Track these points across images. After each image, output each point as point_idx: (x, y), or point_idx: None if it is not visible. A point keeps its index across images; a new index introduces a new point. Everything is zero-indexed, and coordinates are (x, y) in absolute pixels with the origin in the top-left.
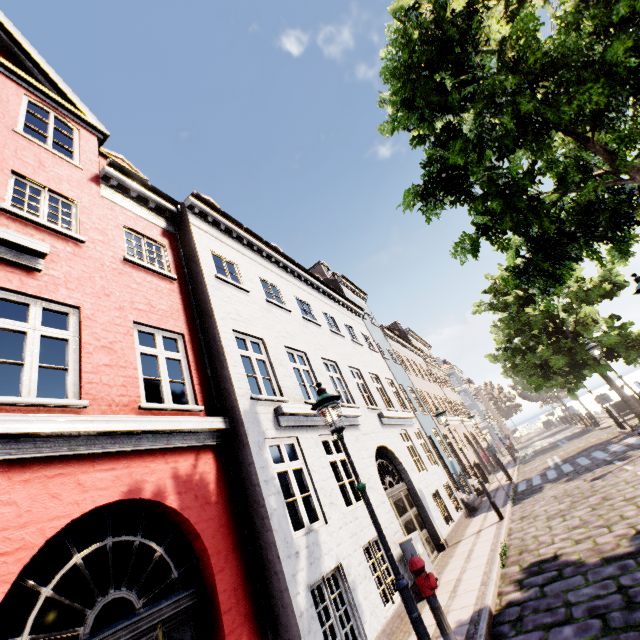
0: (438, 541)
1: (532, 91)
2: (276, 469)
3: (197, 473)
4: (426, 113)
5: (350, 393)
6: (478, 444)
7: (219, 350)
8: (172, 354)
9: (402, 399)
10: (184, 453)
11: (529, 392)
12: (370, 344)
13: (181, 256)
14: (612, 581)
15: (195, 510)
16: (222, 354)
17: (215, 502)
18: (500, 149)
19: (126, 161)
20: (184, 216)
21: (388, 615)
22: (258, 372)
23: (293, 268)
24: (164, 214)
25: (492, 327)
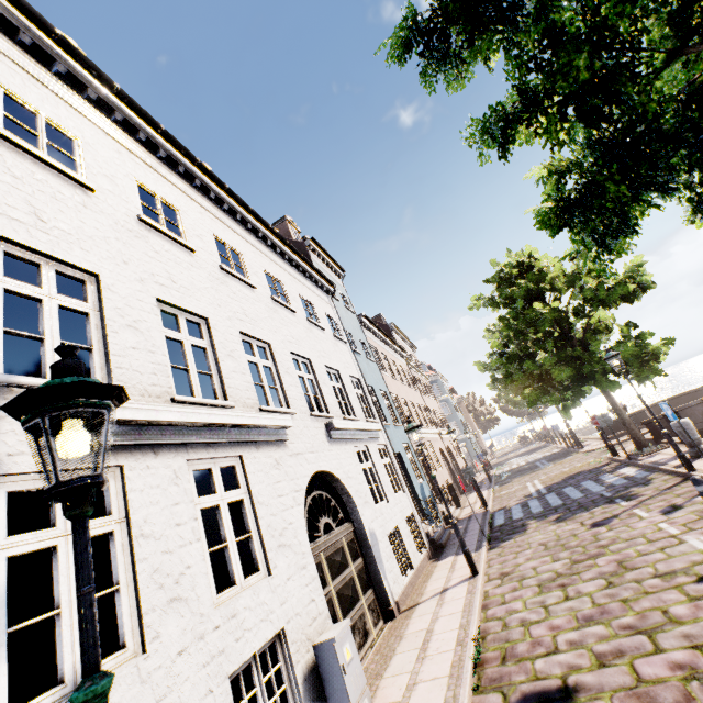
0: (387, 606)
1: None
2: (10, 549)
3: None
4: None
5: (284, 391)
6: (454, 460)
7: None
8: None
9: (369, 405)
10: None
11: (512, 406)
12: (337, 331)
13: None
14: None
15: None
16: None
17: None
18: None
19: None
20: None
21: None
22: (53, 331)
23: (221, 195)
24: None
25: (486, 331)
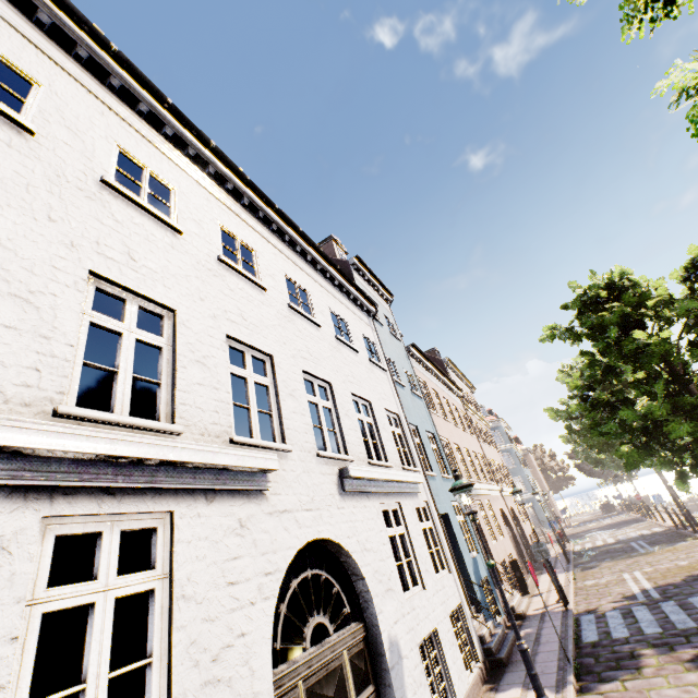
0: None
1: None
2: None
3: None
4: None
5: (281, 419)
6: (518, 525)
7: None
8: None
9: (409, 448)
10: None
11: (592, 465)
12: (376, 356)
13: None
14: None
15: None
16: None
17: None
18: None
19: None
20: None
21: None
22: None
23: (240, 187)
24: None
25: (560, 373)
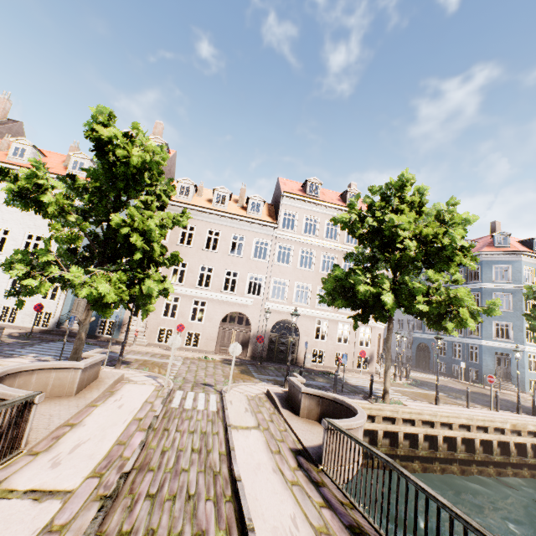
0: None
1: None
2: None
3: None
4: None
5: None
6: (299, 336)
7: None
8: None
9: None
10: None
11: None
12: None
13: None
14: None
15: None
16: None
17: None
18: None
19: None
20: None
21: None
22: None
23: None
24: None
25: None
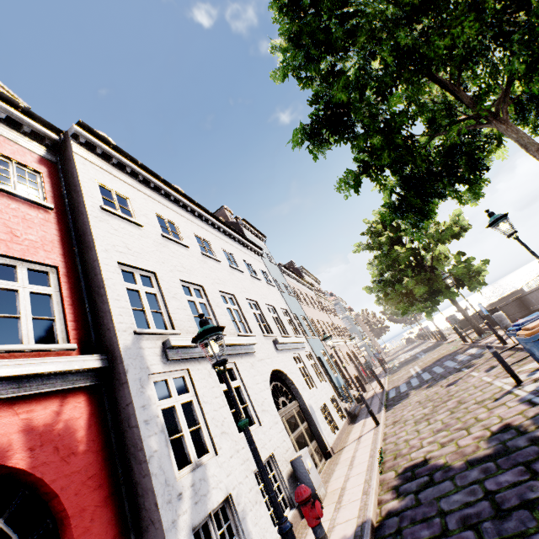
0: (326, 450)
1: (409, 27)
2: (161, 406)
3: (61, 421)
4: (312, 50)
5: (247, 323)
6: (357, 360)
7: (99, 283)
8: (40, 288)
9: (295, 326)
10: (44, 400)
11: (395, 316)
12: (268, 279)
13: (62, 186)
14: (479, 486)
15: (53, 465)
16: (102, 287)
17: (83, 451)
18: (379, 89)
19: (1, 84)
20: (67, 145)
21: (278, 536)
22: (147, 306)
23: (193, 207)
24: (43, 141)
25: (368, 264)
